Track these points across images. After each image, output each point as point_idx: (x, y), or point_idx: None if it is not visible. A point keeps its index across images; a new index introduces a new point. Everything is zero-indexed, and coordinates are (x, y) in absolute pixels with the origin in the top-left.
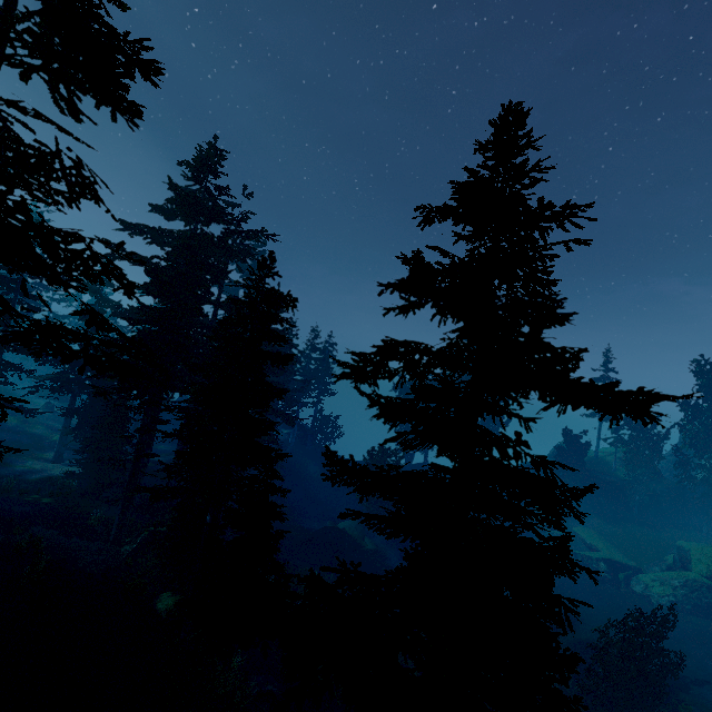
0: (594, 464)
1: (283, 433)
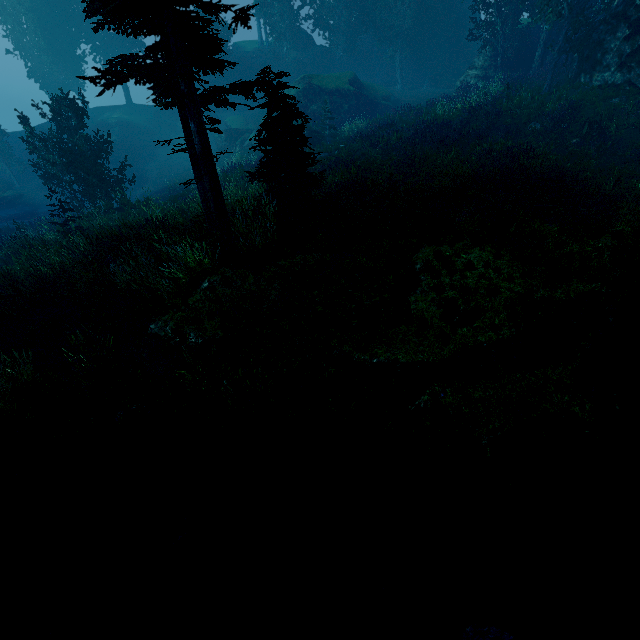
0: (255, 52)
1: None
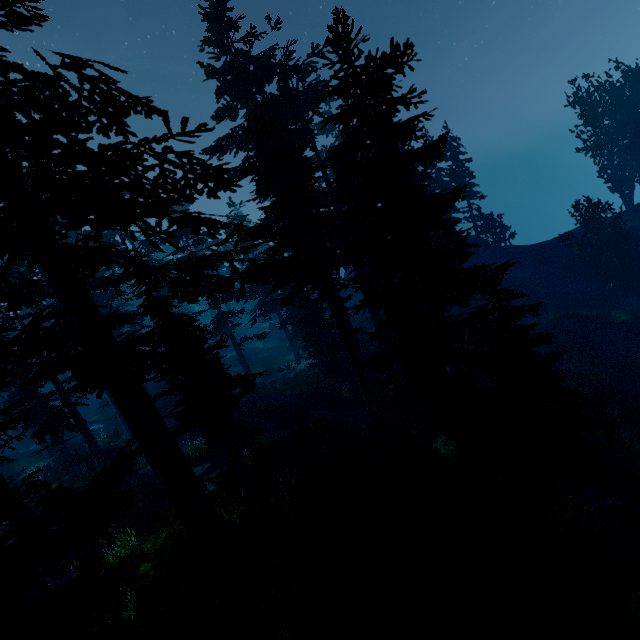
0: None
1: None
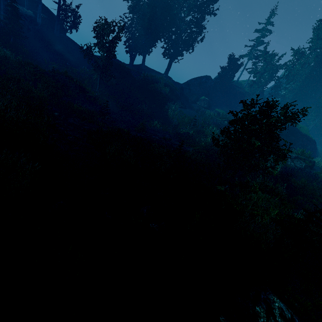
0: (235, 83)
1: (30, 12)
